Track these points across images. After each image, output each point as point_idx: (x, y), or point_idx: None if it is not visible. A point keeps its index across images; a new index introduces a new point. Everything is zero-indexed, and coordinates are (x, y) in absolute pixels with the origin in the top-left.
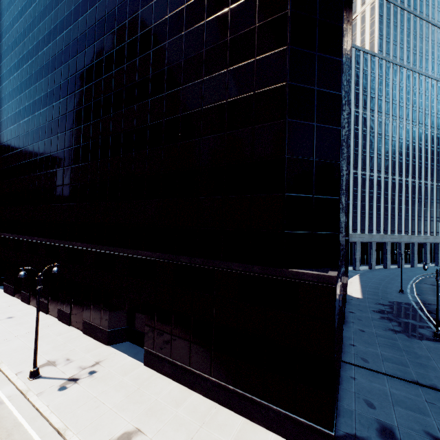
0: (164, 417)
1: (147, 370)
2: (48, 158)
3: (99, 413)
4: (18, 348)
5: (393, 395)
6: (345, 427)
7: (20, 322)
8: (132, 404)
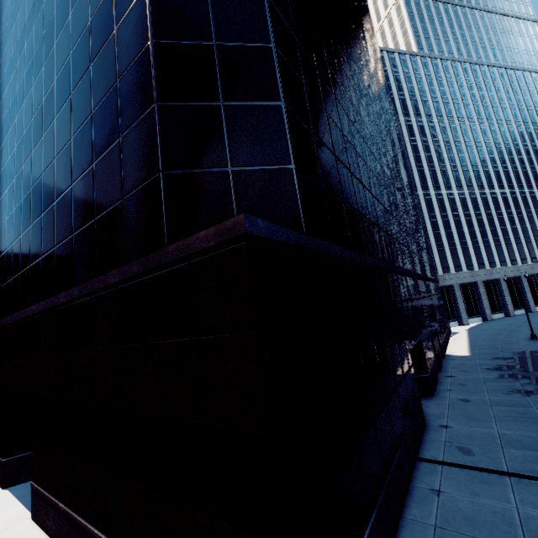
0: None
1: (27, 529)
2: None
3: None
4: None
5: (528, 522)
6: None
7: None
8: None
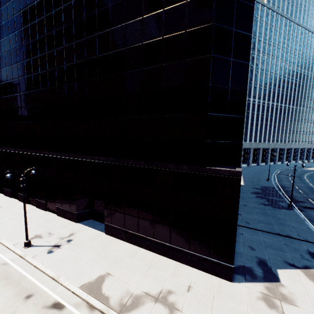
0: (124, 265)
1: (108, 237)
2: (11, 84)
3: (79, 265)
4: (11, 227)
5: (265, 242)
6: (238, 262)
7: (8, 210)
8: (101, 258)
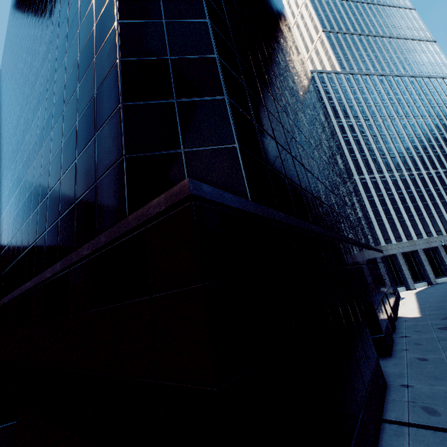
0: None
1: None
2: None
3: None
4: None
5: None
6: None
7: None
8: None
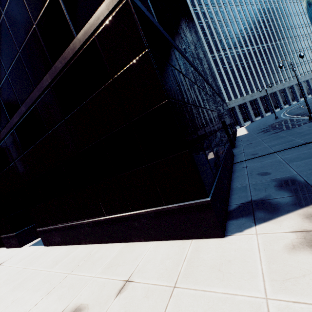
0: (31, 283)
1: (44, 249)
2: None
3: None
4: None
5: (286, 159)
6: (239, 200)
7: None
8: (4, 286)
